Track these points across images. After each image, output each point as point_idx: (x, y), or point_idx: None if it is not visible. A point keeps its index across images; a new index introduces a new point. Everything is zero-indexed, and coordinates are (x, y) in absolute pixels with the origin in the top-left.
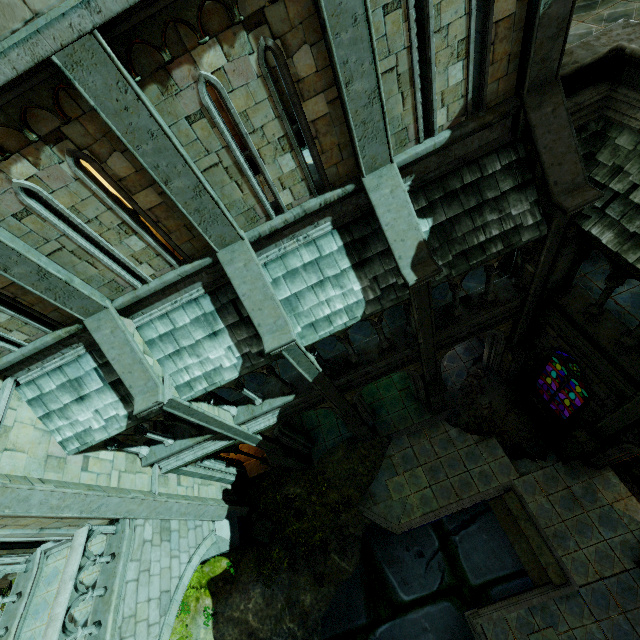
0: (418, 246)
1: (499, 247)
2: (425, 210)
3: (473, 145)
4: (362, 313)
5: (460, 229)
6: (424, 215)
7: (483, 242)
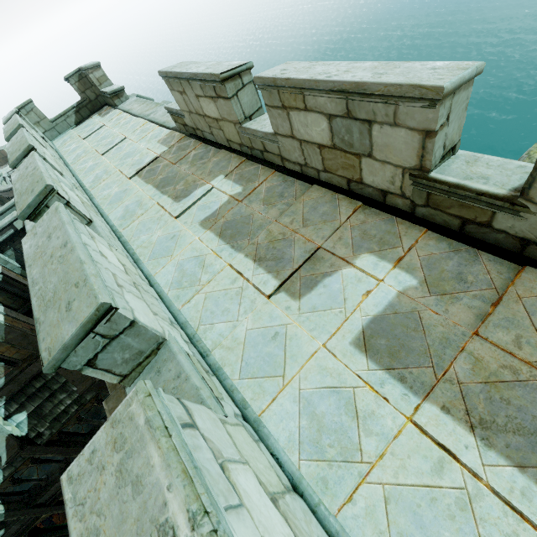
0: (7, 439)
1: (75, 408)
2: (19, 408)
3: (34, 369)
4: (2, 477)
5: (46, 409)
6: (20, 411)
7: (64, 409)
